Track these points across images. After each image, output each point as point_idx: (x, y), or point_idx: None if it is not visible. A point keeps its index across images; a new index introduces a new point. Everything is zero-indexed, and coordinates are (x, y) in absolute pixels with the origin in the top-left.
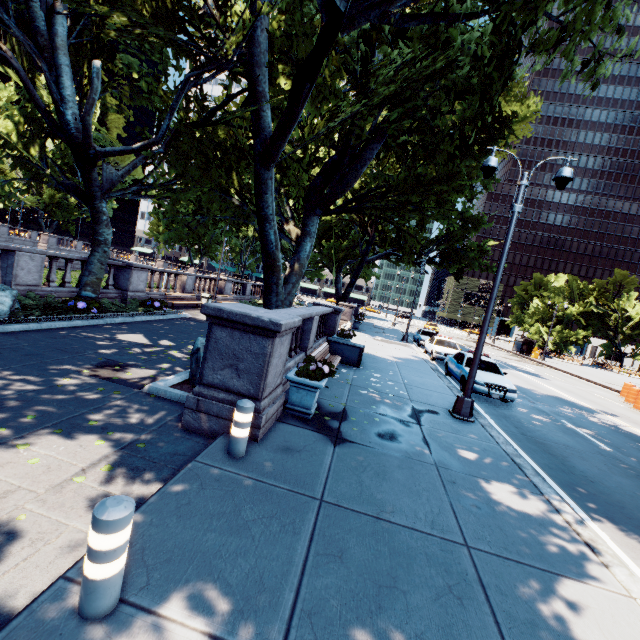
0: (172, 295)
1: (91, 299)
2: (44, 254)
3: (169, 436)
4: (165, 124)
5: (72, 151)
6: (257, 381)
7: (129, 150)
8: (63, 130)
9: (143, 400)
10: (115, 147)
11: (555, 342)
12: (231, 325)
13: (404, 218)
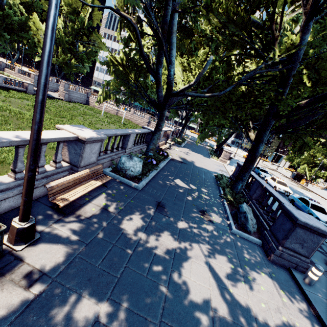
0: (160, 144)
1: (151, 156)
2: (136, 133)
3: (272, 267)
4: (228, 89)
5: (157, 83)
6: (310, 251)
7: (202, 96)
8: (157, 73)
9: (239, 239)
10: (194, 93)
11: (311, 175)
12: (307, 229)
13: (323, 146)
